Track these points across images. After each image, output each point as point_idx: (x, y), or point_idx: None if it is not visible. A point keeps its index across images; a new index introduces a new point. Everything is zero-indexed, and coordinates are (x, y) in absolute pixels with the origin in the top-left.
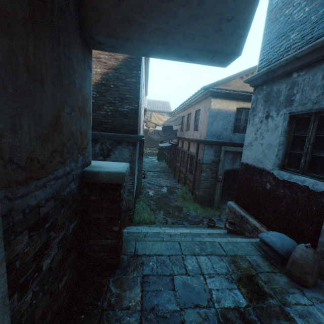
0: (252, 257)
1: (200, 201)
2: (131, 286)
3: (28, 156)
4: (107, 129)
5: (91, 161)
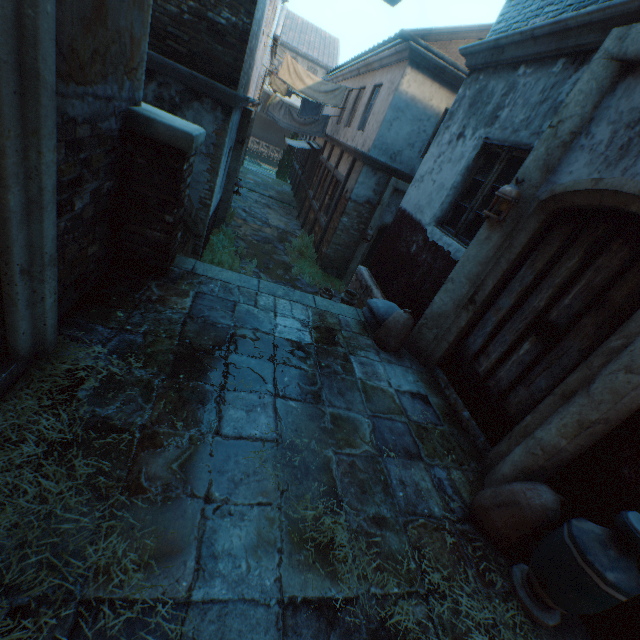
0: (346, 319)
1: (326, 265)
2: (180, 295)
3: (70, 43)
4: (176, 54)
5: (142, 103)
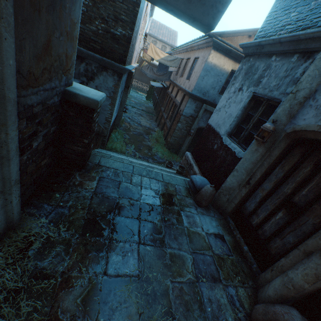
0: (179, 187)
1: (169, 147)
2: (91, 180)
3: (28, 70)
4: (95, 49)
5: (73, 82)
